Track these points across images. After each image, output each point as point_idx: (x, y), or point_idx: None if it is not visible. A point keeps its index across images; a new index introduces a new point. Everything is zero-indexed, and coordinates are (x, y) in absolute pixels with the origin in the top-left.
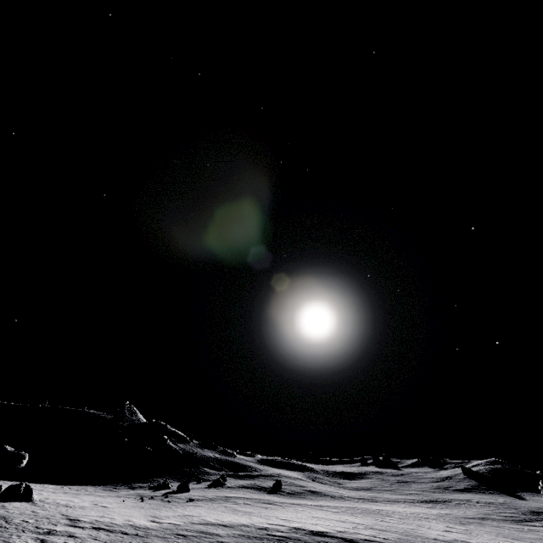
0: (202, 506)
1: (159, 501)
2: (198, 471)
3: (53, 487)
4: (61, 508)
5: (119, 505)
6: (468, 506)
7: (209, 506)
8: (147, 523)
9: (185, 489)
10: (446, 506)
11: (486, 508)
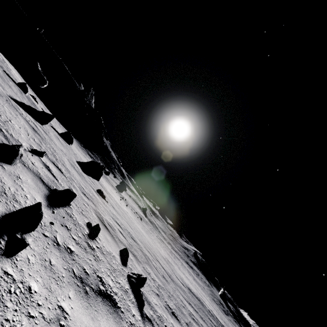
0: (154, 237)
1: (131, 210)
2: (111, 165)
3: (56, 121)
4: (124, 214)
5: (128, 211)
6: (201, 279)
7: (156, 239)
8: (179, 282)
9: (122, 190)
10: (195, 274)
11: (207, 287)
